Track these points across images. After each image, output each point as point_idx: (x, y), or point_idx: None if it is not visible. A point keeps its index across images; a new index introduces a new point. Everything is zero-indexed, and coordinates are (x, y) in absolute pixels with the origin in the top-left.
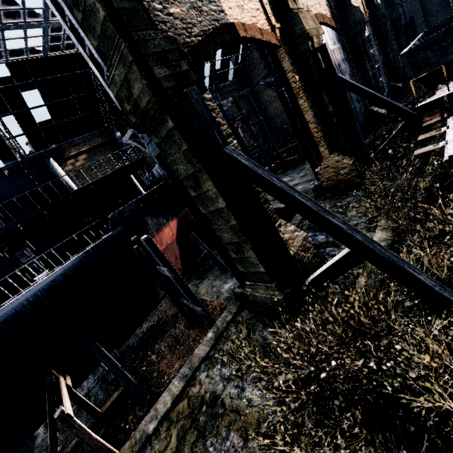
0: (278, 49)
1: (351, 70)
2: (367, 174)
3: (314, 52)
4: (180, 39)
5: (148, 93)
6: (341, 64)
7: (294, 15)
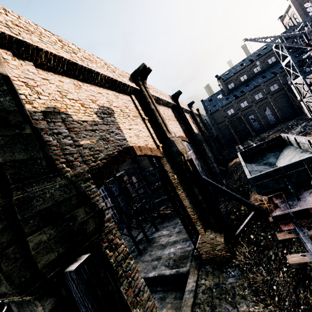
0: (161, 158)
1: (200, 163)
2: (242, 258)
3: (185, 161)
4: (85, 167)
5: (5, 285)
6: (195, 161)
7: (171, 141)
